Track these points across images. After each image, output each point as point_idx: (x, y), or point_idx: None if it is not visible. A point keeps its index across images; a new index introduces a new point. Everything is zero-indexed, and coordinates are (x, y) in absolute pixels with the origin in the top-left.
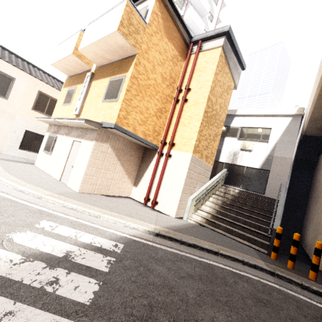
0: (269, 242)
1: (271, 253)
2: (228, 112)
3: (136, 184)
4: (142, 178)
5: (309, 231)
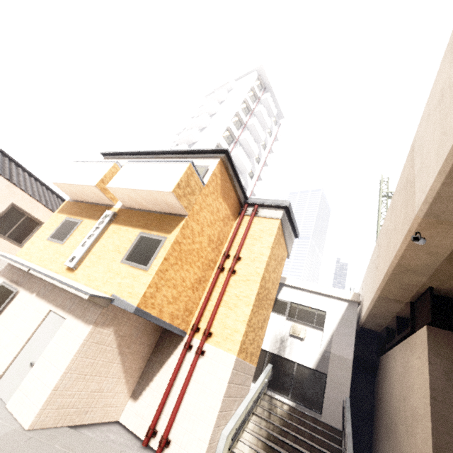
0: None
1: None
2: None
3: (136, 395)
4: (150, 384)
5: None
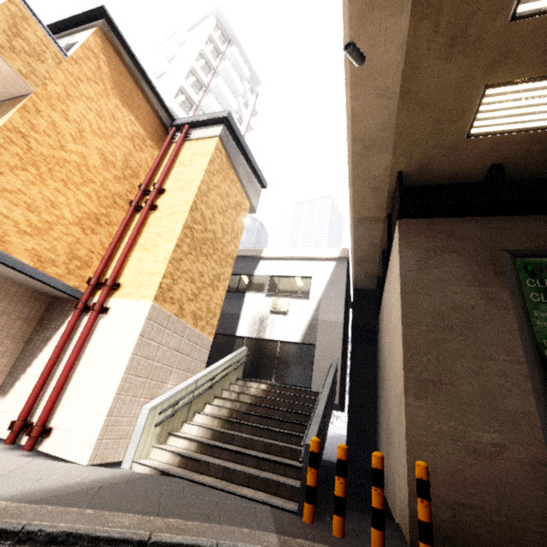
0: (301, 480)
1: (304, 506)
2: (250, 253)
3: (6, 389)
4: (27, 370)
5: (381, 446)
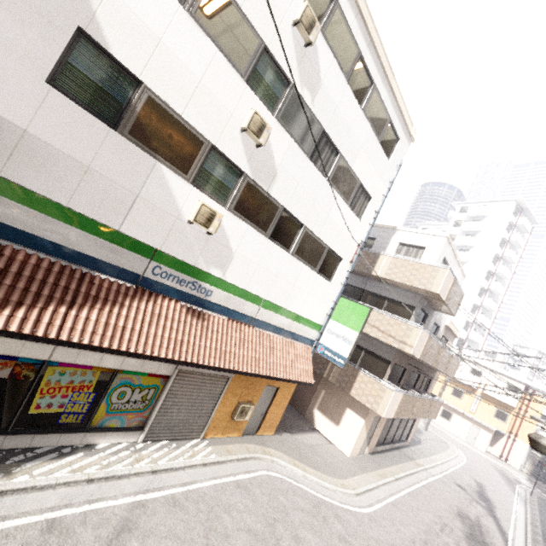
0: None
1: None
2: None
3: (491, 446)
4: (495, 444)
5: None
